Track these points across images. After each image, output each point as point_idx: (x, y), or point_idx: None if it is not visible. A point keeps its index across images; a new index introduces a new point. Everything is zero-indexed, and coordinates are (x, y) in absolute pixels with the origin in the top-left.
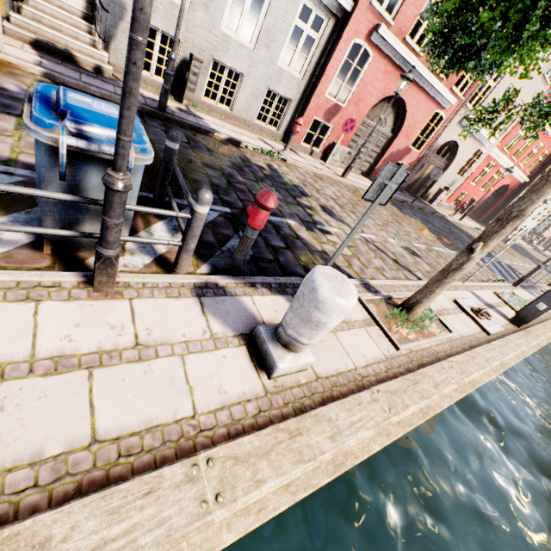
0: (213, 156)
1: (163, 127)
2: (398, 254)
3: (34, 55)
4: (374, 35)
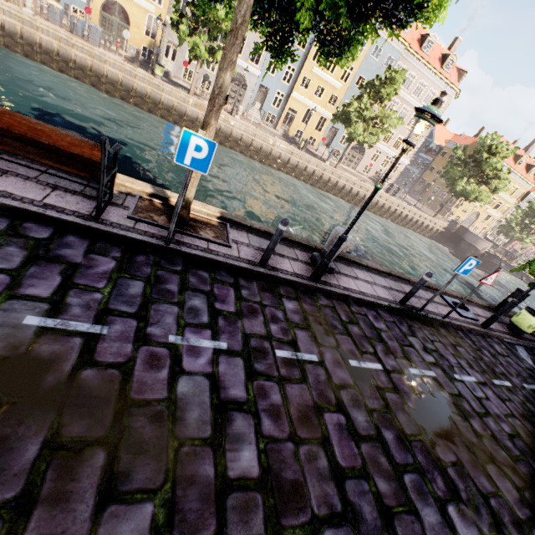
0: None
1: None
2: None
3: None
4: None
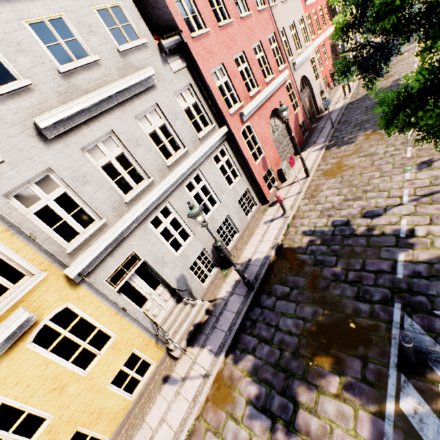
0: (305, 276)
1: (272, 298)
2: (432, 180)
3: (202, 351)
4: (243, 118)
